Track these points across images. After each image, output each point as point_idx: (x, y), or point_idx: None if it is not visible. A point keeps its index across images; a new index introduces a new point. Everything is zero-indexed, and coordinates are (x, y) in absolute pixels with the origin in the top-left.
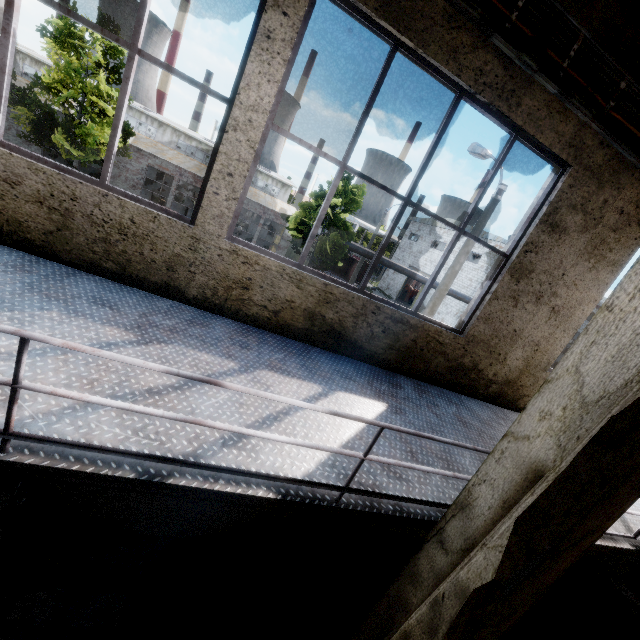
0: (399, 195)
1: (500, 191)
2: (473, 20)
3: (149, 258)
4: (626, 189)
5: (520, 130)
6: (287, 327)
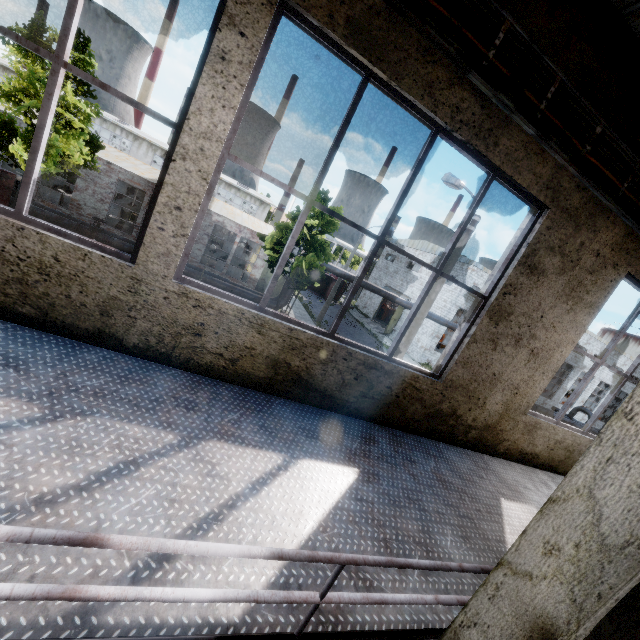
0: (372, 234)
1: (474, 222)
2: (449, 55)
3: (78, 301)
4: (602, 232)
5: (498, 170)
6: (247, 376)
